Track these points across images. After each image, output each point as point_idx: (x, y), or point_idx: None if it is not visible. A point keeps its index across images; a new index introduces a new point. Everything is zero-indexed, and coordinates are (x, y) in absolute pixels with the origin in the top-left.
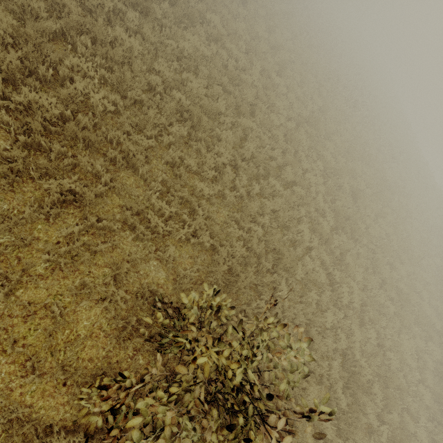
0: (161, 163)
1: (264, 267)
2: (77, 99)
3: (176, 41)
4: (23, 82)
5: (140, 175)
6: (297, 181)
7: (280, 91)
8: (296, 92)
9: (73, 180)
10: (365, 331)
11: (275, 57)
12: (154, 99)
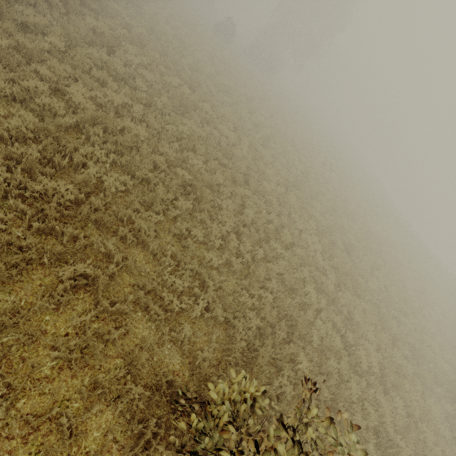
0: (168, 235)
1: (279, 337)
2: (91, 182)
3: (176, 125)
4: (40, 170)
5: (150, 250)
6: (295, 242)
7: (267, 161)
8: (280, 160)
9: (87, 263)
10: (390, 399)
11: (258, 133)
12: (159, 176)
